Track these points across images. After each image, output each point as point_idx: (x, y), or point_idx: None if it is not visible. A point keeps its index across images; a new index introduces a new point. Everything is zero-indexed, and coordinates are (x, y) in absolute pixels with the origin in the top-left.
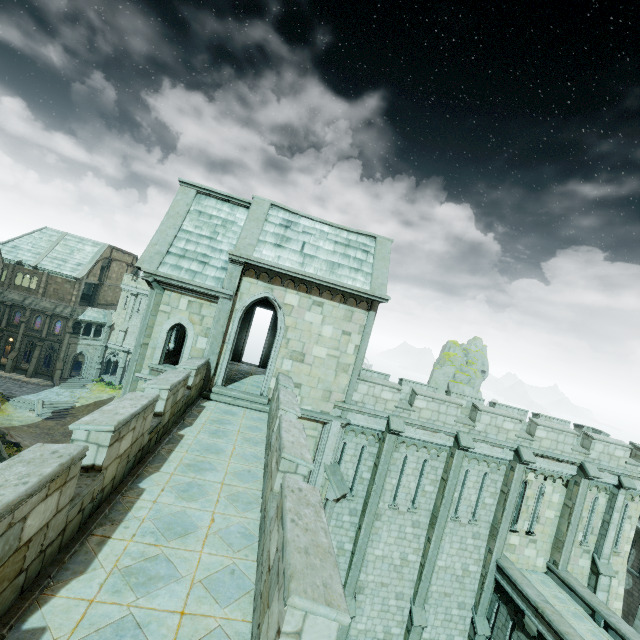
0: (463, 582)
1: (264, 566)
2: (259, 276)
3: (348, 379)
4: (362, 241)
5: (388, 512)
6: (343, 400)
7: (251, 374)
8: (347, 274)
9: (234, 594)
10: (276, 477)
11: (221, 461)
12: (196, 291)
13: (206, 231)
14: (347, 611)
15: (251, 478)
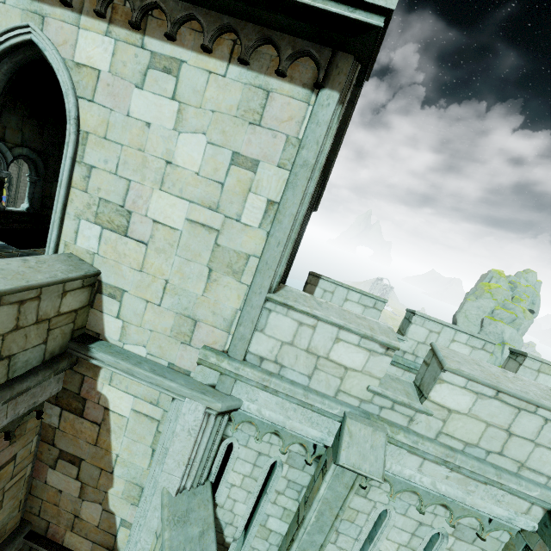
0: None
1: None
2: None
3: (241, 295)
4: None
5: None
6: (225, 348)
7: None
8: None
9: None
10: None
11: None
12: None
13: None
14: None
15: None
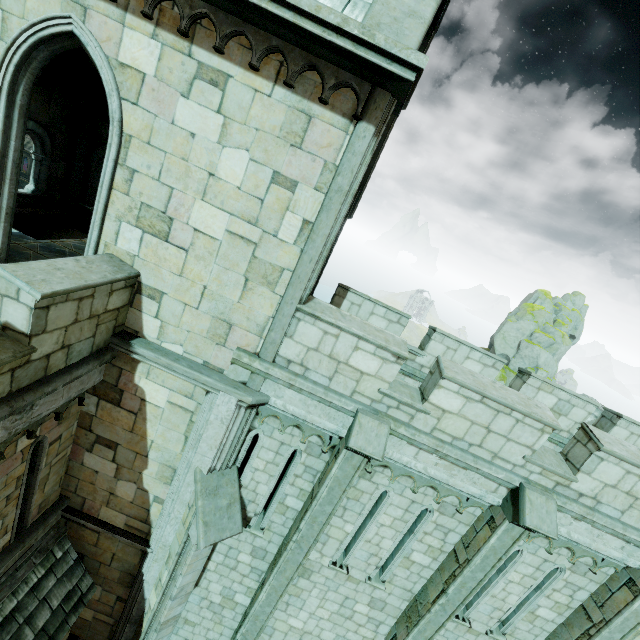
0: None
1: None
2: None
3: (274, 304)
4: None
5: (327, 571)
6: (257, 350)
7: None
8: None
9: None
10: None
11: None
12: None
13: None
14: None
15: None
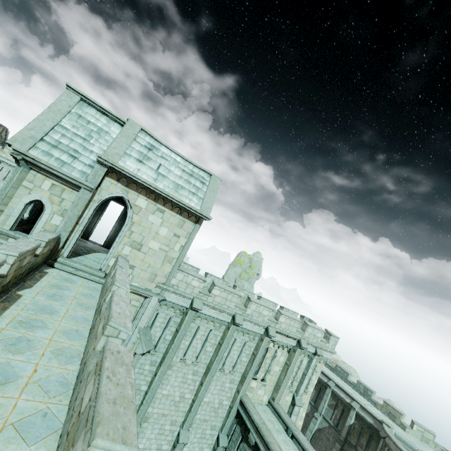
0: (217, 412)
1: (75, 411)
2: (119, 179)
3: (171, 268)
4: (202, 175)
5: (178, 364)
6: (164, 282)
7: (95, 251)
8: (186, 195)
9: (42, 433)
10: (100, 339)
11: (53, 320)
12: (61, 178)
13: (82, 132)
14: (137, 447)
15: (77, 336)
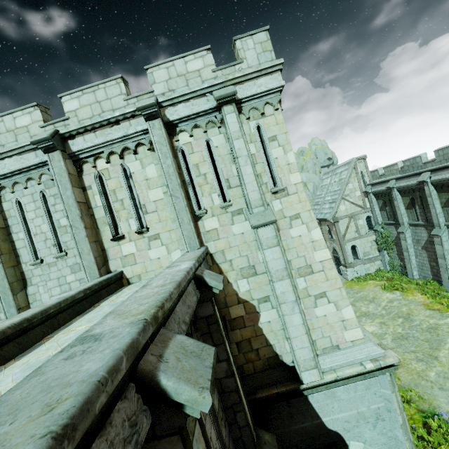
0: None
1: None
2: None
3: None
4: None
5: None
6: None
7: None
8: None
9: None
10: None
11: None
12: None
13: None
14: None
15: None
